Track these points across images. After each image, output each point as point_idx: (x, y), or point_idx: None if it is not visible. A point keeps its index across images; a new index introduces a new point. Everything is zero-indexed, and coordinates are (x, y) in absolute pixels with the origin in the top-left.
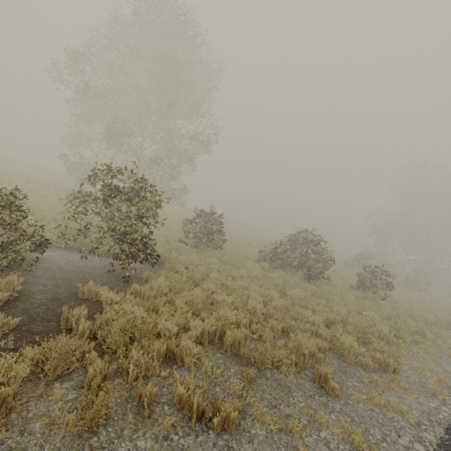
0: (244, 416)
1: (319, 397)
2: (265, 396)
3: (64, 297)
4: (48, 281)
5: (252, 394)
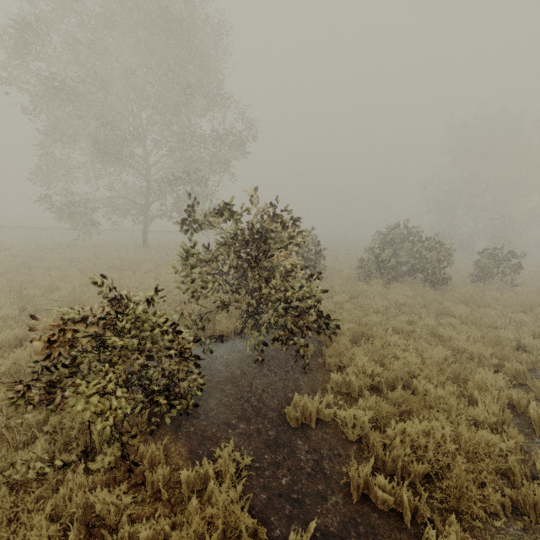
0: None
1: None
2: None
3: (277, 435)
4: (224, 415)
5: None
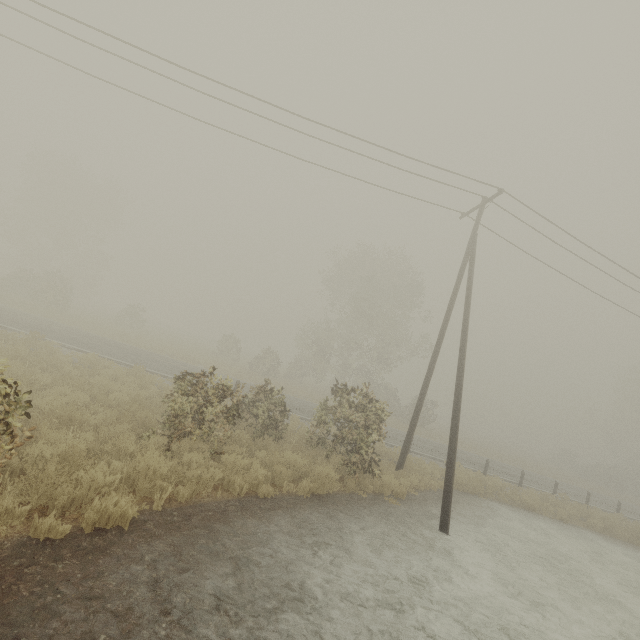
0: None
1: None
2: None
3: None
4: None
5: None
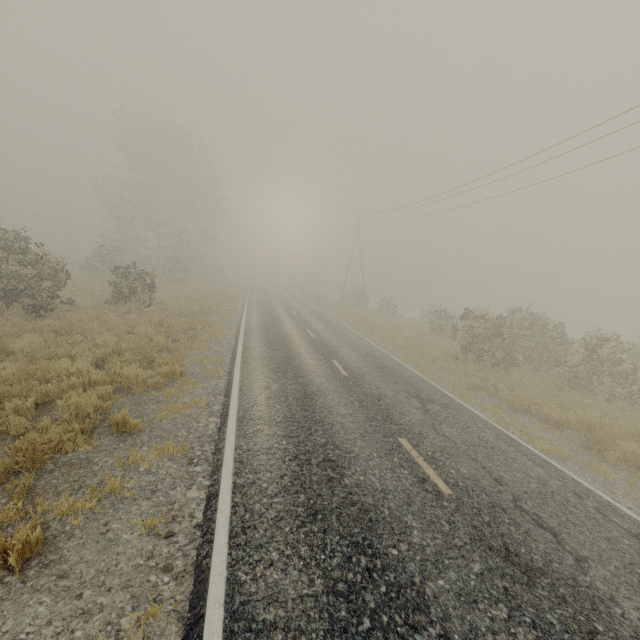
0: (45, 527)
1: (125, 443)
2: (61, 489)
3: None
4: None
5: (44, 500)
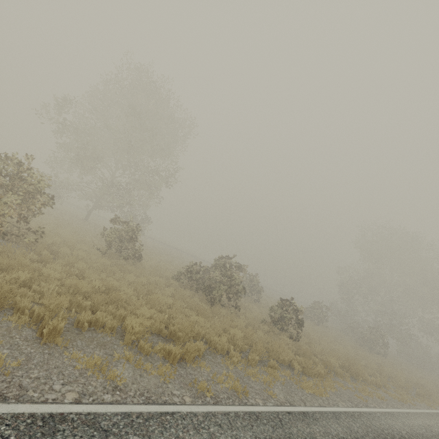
0: None
1: (22, 340)
2: None
3: None
4: None
5: None
